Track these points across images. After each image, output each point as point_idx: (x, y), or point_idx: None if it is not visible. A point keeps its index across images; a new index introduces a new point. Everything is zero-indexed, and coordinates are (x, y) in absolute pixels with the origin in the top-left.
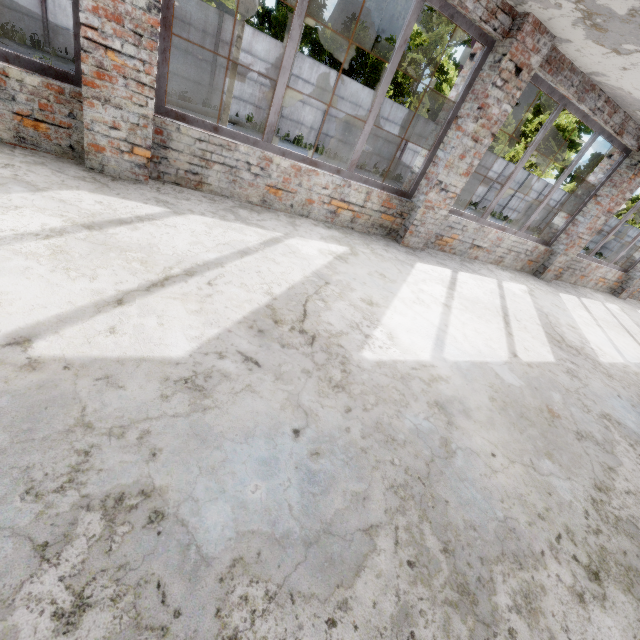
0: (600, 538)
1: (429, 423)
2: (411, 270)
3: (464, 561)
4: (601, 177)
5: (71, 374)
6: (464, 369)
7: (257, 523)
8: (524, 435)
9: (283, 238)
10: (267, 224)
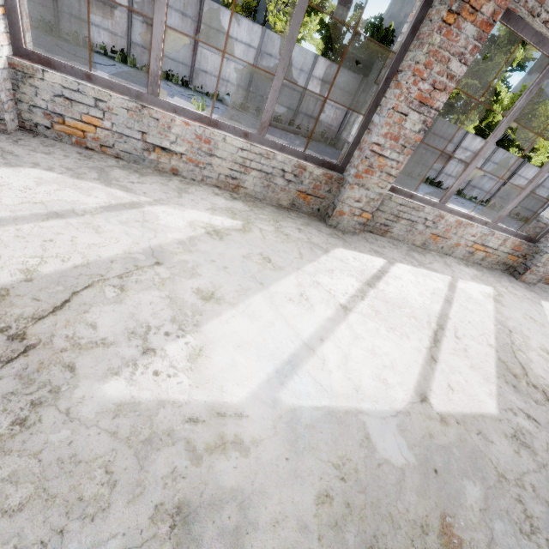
0: None
1: None
2: (544, 310)
3: None
4: None
5: (463, 429)
6: None
7: None
8: None
9: (454, 282)
10: (436, 267)
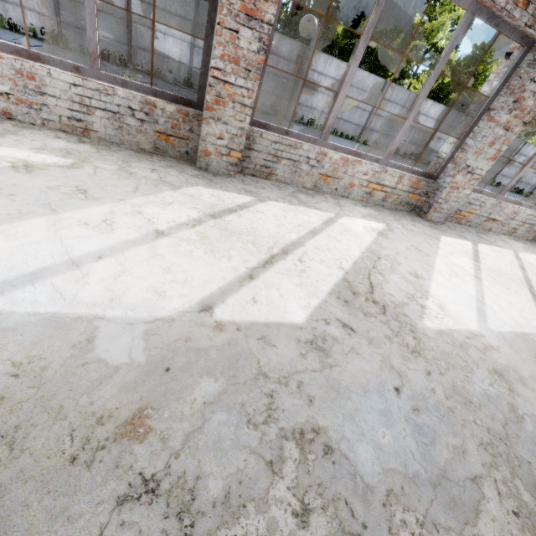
0: None
1: (494, 389)
2: (439, 243)
3: None
4: None
5: (242, 334)
6: (509, 339)
7: (393, 463)
8: None
9: (336, 218)
10: (321, 206)
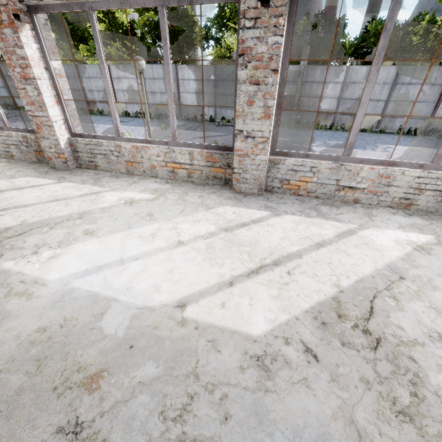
0: None
1: None
2: (199, 212)
3: None
4: None
5: None
6: (70, 296)
7: None
8: None
9: (105, 191)
10: (110, 184)
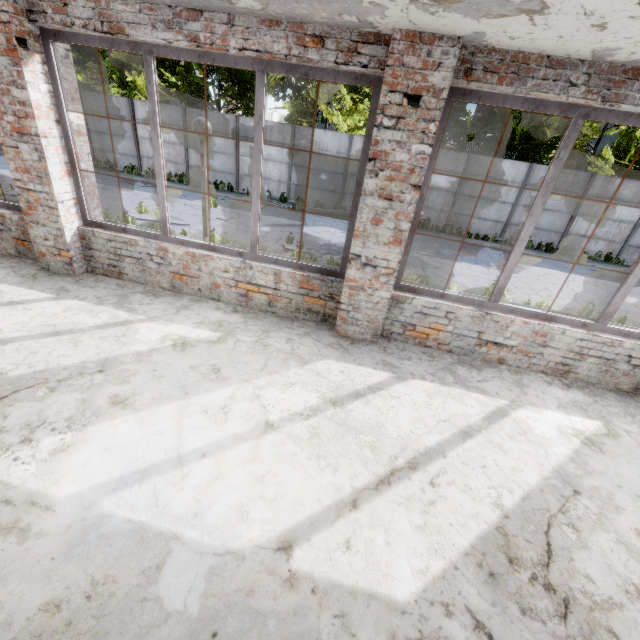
0: None
1: None
2: (290, 368)
3: None
4: None
5: None
6: (99, 532)
7: None
8: None
9: (138, 321)
10: (145, 307)
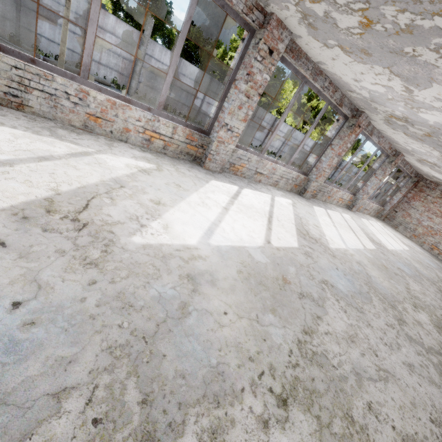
0: (296, 370)
1: (174, 291)
2: (205, 184)
3: (160, 409)
4: (334, 133)
5: None
6: (223, 251)
7: None
8: (257, 297)
9: (94, 153)
10: (83, 142)
